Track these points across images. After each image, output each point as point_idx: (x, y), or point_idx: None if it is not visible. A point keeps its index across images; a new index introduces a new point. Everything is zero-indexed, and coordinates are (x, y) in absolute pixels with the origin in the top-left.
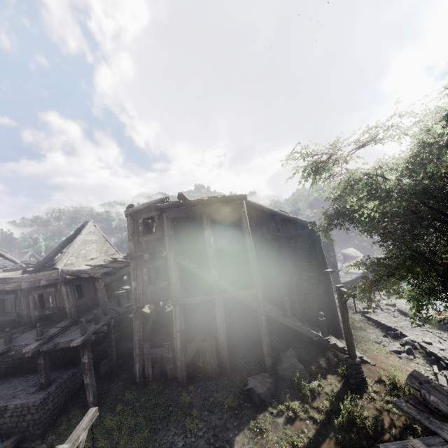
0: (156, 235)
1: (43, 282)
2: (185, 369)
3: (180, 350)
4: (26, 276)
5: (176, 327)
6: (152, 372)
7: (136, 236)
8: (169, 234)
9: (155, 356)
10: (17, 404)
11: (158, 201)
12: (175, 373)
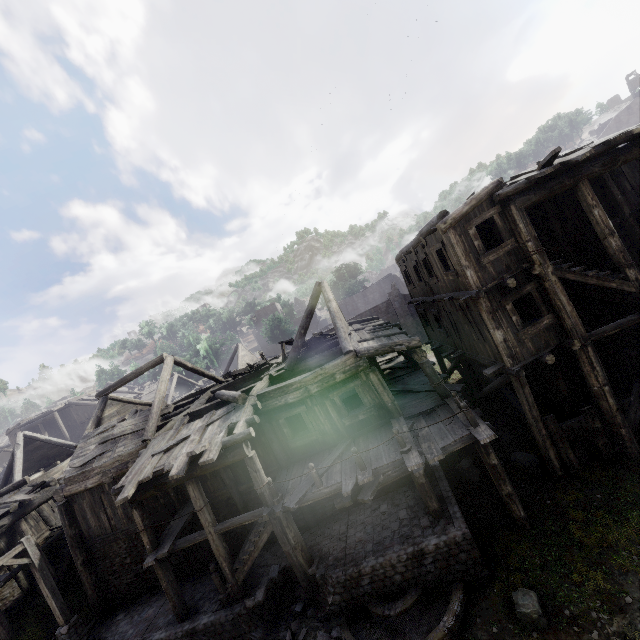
0: (506, 246)
1: (339, 376)
2: (634, 438)
3: (619, 411)
4: (310, 375)
5: (597, 379)
6: (574, 457)
7: (473, 260)
8: (533, 236)
9: (571, 433)
10: (438, 544)
11: (491, 189)
12: (618, 448)
